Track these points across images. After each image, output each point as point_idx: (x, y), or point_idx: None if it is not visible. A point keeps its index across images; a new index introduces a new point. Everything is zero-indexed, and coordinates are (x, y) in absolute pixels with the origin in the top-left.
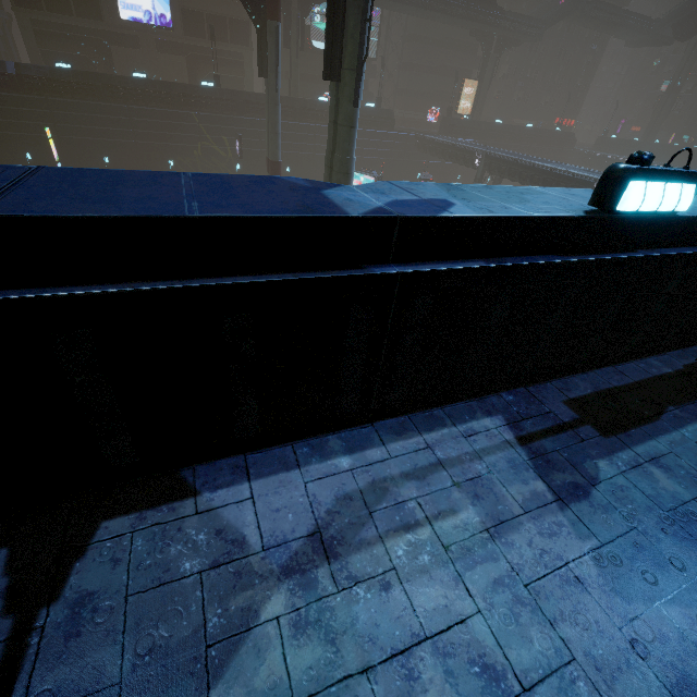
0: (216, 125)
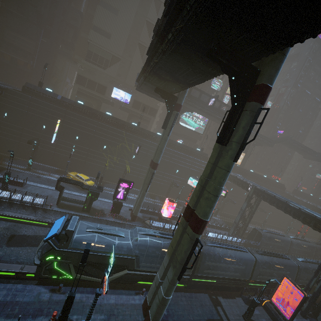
0: (131, 139)
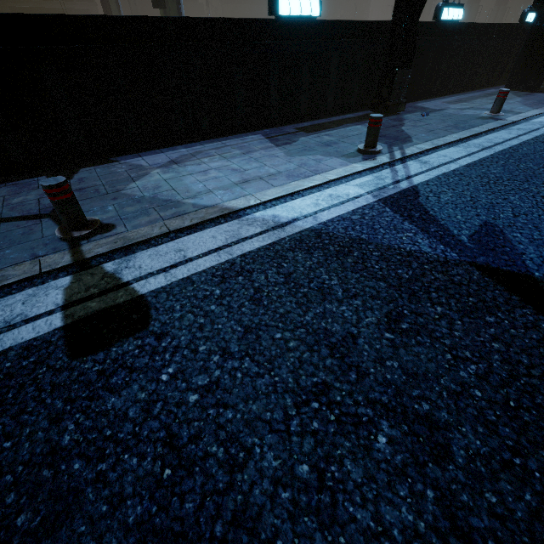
0: None
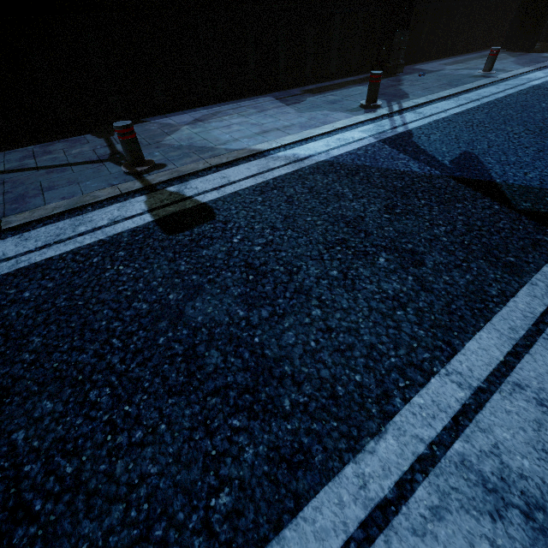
0: None
